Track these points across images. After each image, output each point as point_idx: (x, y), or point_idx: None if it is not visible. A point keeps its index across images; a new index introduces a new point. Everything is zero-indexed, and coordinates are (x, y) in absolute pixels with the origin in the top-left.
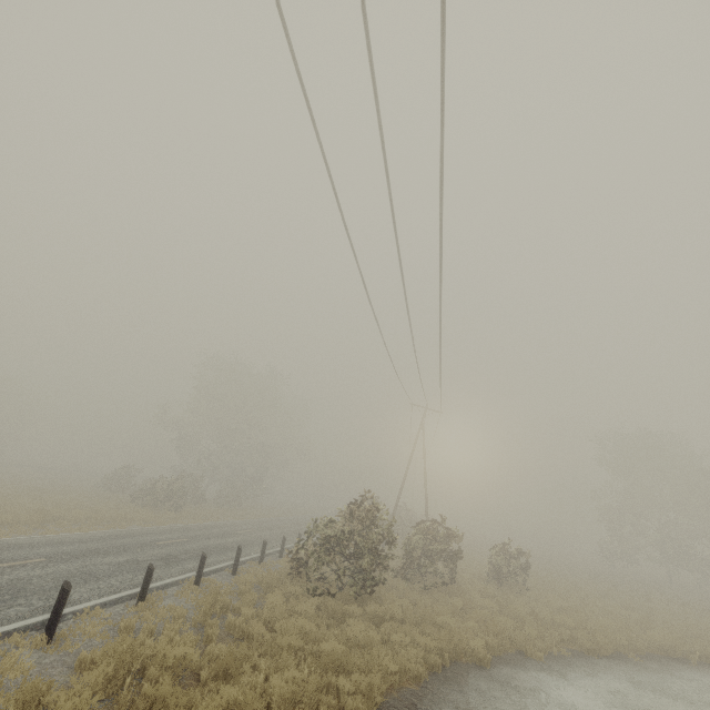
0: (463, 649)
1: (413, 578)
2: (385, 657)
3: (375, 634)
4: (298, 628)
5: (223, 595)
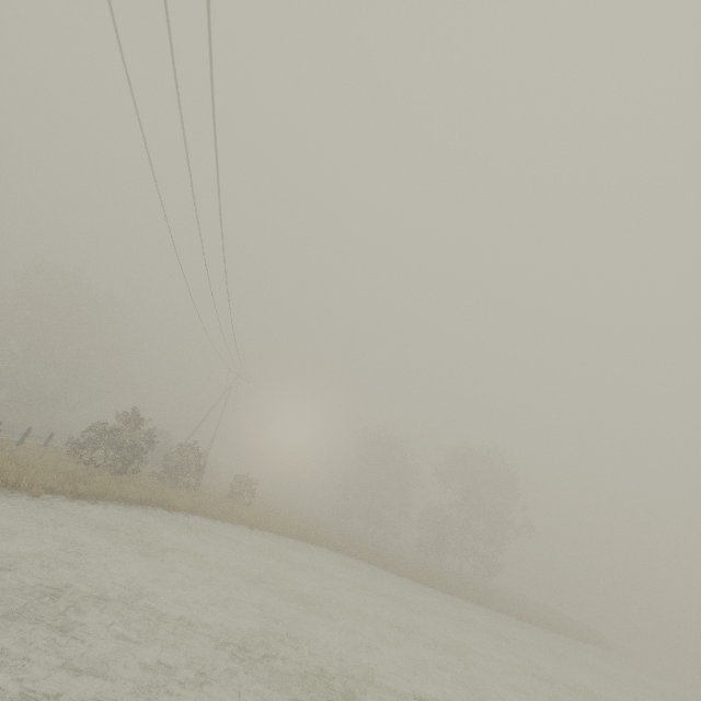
0: (168, 502)
1: (167, 482)
2: (113, 484)
3: (114, 482)
4: (64, 468)
5: (12, 444)
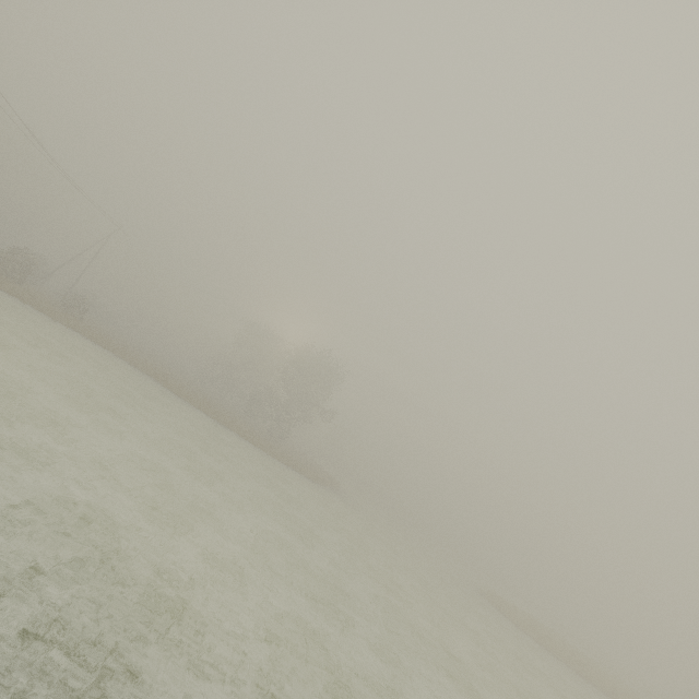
0: None
1: None
2: None
3: None
4: None
5: None
